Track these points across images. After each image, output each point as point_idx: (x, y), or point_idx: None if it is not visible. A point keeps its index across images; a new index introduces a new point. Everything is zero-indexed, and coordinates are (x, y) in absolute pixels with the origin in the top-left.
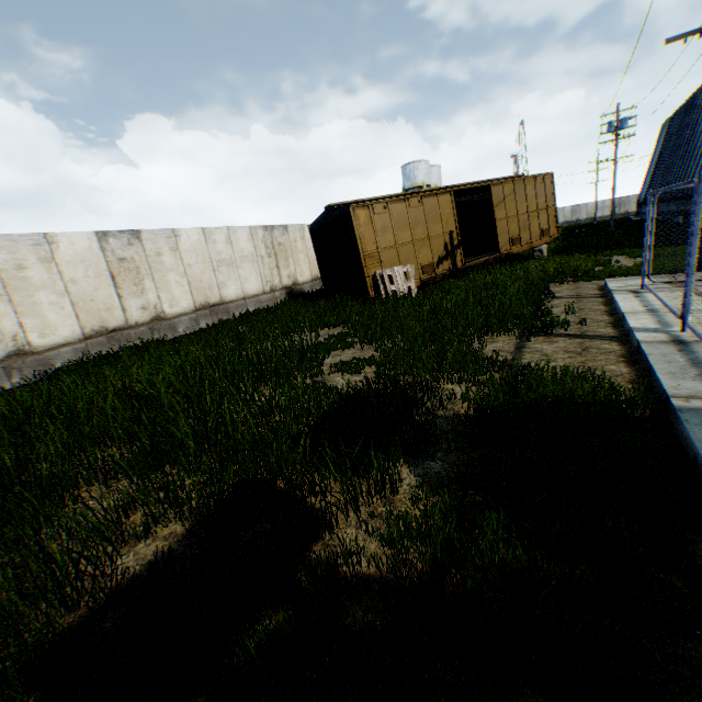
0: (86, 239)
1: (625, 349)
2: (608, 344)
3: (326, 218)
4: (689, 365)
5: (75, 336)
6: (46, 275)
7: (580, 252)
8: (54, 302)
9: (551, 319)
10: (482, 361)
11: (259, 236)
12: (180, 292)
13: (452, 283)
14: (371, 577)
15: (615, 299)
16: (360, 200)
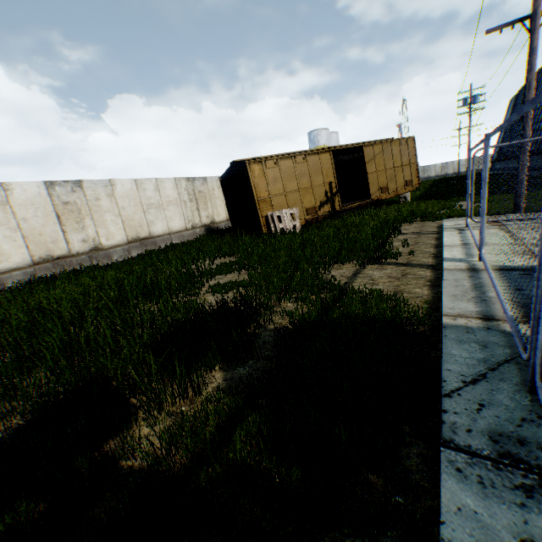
0: (36, 187)
1: (435, 275)
2: (423, 271)
3: (231, 172)
4: (471, 289)
5: (25, 262)
6: (2, 215)
7: (437, 199)
8: (8, 235)
9: (385, 251)
10: (321, 284)
11: (182, 185)
12: (115, 228)
13: (330, 222)
14: (139, 470)
15: (443, 235)
16: (258, 157)
